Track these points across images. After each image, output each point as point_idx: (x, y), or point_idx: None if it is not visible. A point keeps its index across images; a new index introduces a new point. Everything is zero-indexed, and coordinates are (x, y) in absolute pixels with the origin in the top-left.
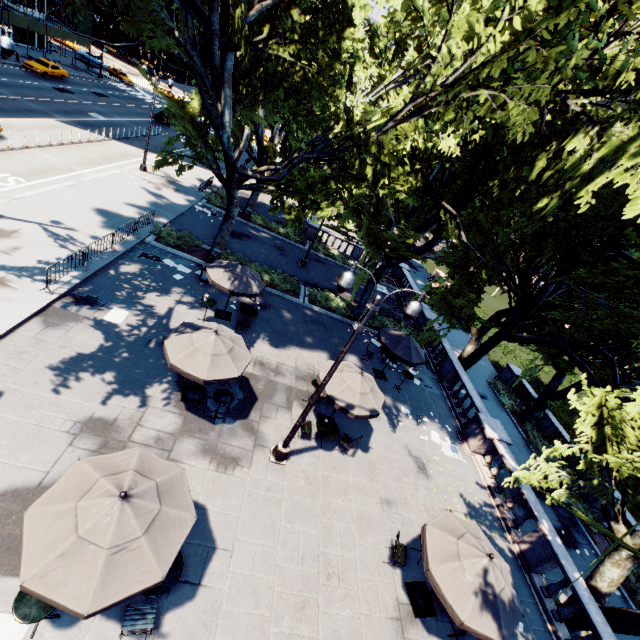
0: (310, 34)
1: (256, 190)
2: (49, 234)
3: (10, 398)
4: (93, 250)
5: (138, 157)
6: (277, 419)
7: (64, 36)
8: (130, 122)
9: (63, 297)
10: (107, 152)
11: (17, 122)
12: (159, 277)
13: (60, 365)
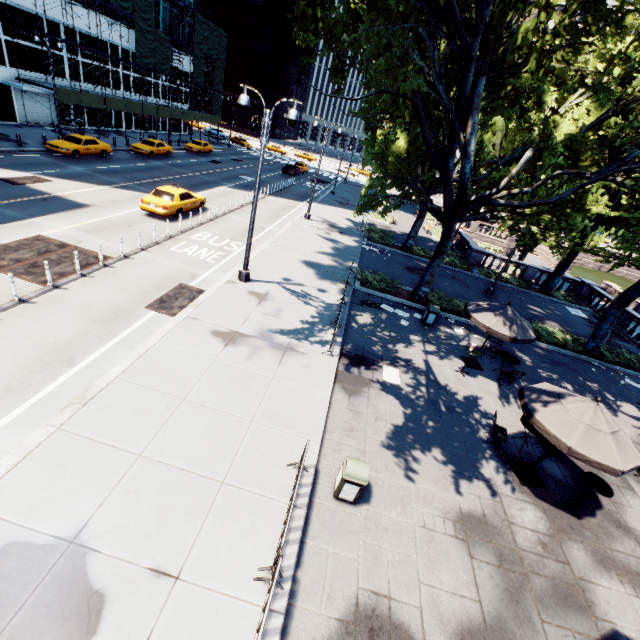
0: (579, 33)
1: (483, 219)
2: (289, 292)
3: (379, 490)
4: (328, 303)
5: (294, 207)
6: (632, 506)
7: (204, 119)
8: (268, 178)
9: (339, 358)
10: (272, 207)
11: (206, 194)
12: (391, 325)
13: (389, 442)
